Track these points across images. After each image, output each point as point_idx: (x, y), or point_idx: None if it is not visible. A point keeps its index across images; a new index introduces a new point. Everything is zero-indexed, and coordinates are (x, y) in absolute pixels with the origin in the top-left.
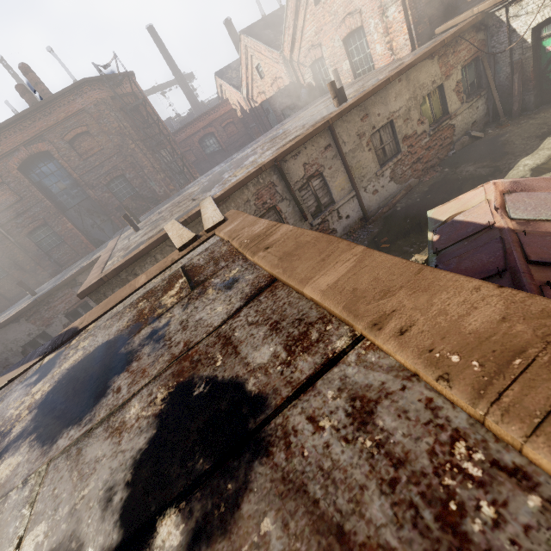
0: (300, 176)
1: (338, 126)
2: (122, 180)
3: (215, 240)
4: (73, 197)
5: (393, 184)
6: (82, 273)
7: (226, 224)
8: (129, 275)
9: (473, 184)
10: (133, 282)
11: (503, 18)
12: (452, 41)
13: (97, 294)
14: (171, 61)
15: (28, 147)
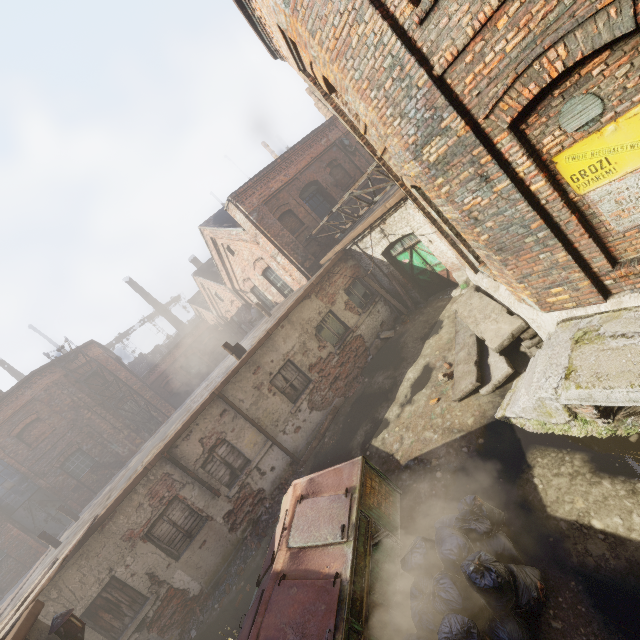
0: (198, 453)
1: (230, 389)
2: (79, 454)
3: None
4: (22, 493)
5: (316, 413)
6: None
7: None
8: None
9: (378, 403)
10: None
11: (358, 250)
12: (325, 277)
13: None
14: (151, 298)
15: None
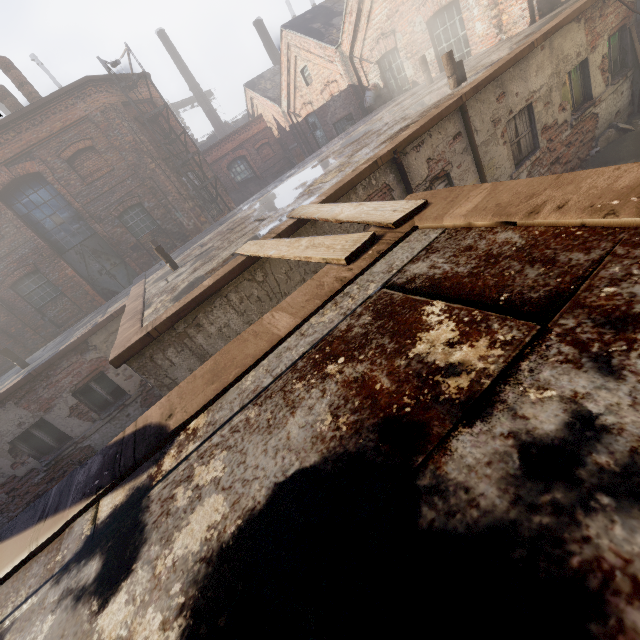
0: (422, 176)
1: (470, 106)
2: (139, 210)
3: (436, 234)
4: (74, 234)
5: None
6: (96, 332)
7: (440, 206)
8: (189, 326)
9: None
10: (260, 327)
11: None
12: (598, 1)
13: (140, 358)
14: (188, 73)
15: (12, 168)
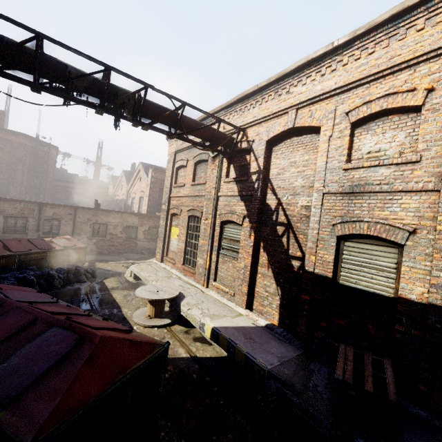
0: (49, 215)
1: (81, 211)
2: None
3: None
4: None
5: (94, 246)
6: None
7: None
8: None
9: (113, 260)
10: None
11: None
12: (149, 217)
13: None
14: (100, 157)
15: None
